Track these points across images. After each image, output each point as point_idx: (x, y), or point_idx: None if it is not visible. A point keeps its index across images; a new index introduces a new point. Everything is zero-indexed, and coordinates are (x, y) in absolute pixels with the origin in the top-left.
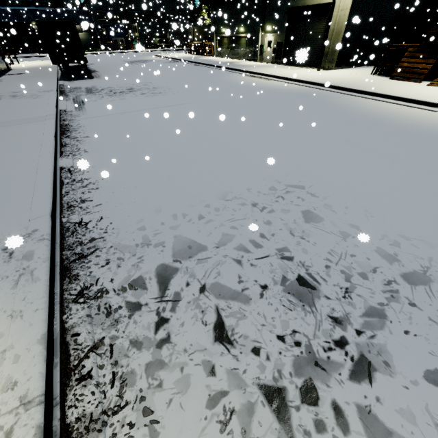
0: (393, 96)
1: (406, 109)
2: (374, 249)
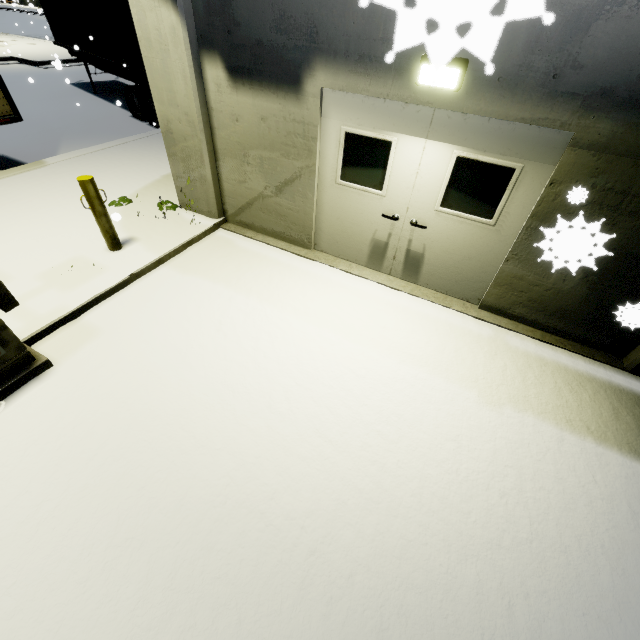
0: None
1: None
2: None
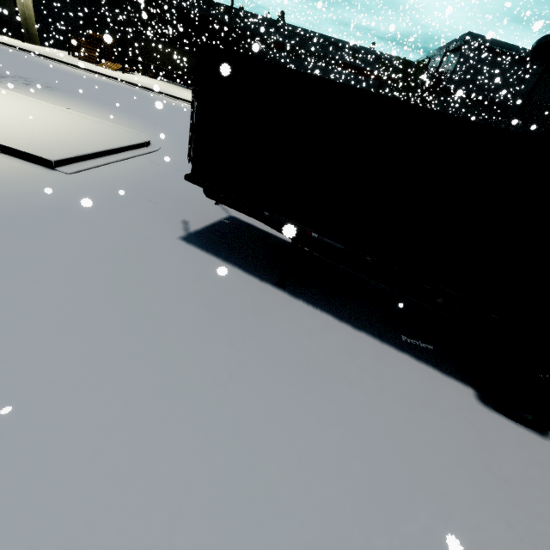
0: (67, 63)
1: (73, 69)
2: (13, 75)
